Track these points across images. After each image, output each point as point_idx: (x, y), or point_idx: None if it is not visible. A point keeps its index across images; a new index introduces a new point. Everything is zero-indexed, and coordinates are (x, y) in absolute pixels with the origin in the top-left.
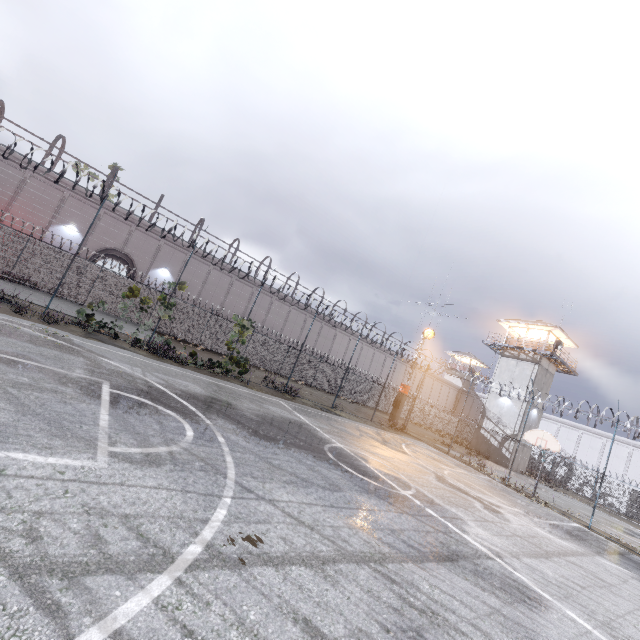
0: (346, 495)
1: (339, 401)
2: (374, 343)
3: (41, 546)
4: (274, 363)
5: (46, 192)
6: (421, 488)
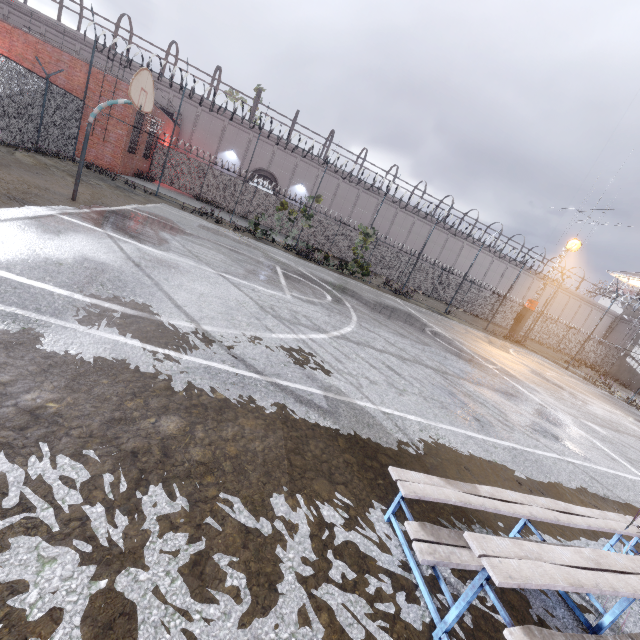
0: (432, 349)
1: (456, 311)
2: (507, 258)
3: (277, 313)
4: (394, 272)
5: (212, 123)
6: (507, 369)
